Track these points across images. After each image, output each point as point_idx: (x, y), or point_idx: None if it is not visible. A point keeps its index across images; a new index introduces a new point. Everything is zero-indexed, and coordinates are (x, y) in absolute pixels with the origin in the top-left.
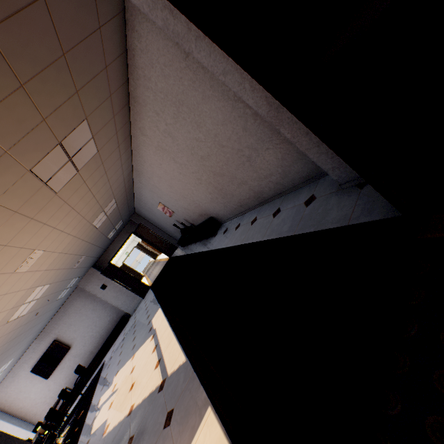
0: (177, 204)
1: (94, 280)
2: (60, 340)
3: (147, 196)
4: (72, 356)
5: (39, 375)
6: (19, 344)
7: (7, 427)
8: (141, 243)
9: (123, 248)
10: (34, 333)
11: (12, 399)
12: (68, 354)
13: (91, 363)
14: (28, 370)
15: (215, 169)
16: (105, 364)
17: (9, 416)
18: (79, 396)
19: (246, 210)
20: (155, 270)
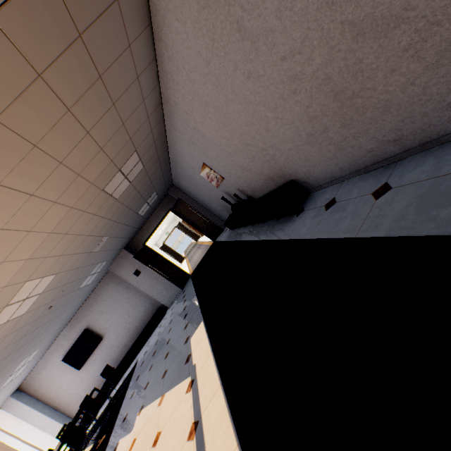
0: (230, 162)
1: (126, 264)
2: (91, 329)
3: (185, 155)
4: (104, 347)
5: (70, 365)
6: (39, 337)
7: (39, 417)
8: (181, 223)
9: (163, 228)
10: (59, 322)
11: (45, 387)
12: (100, 345)
13: (124, 359)
14: (60, 358)
15: (372, 4)
16: (136, 367)
17: (42, 404)
18: (111, 394)
19: (407, 151)
20: (196, 254)
